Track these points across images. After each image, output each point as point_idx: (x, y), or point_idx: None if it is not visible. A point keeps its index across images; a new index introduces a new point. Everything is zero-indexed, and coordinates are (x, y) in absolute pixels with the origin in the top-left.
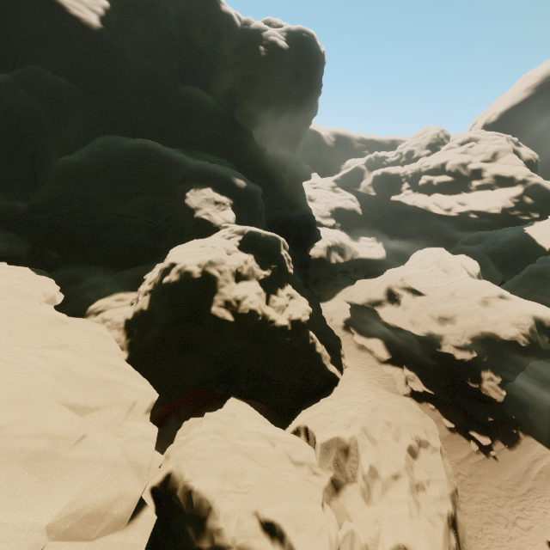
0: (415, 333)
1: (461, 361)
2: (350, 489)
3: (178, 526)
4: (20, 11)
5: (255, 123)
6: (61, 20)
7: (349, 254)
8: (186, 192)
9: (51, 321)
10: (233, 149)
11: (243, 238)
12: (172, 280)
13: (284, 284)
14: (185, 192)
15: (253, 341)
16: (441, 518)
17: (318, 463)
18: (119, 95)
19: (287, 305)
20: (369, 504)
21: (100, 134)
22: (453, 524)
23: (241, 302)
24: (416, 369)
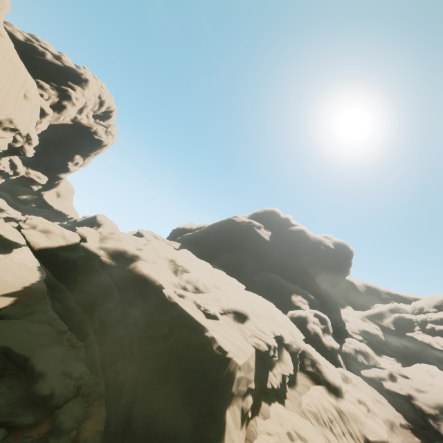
0: (401, 392)
1: (426, 410)
2: (348, 383)
3: (306, 354)
4: (251, 237)
5: (316, 274)
6: (260, 238)
7: (372, 361)
8: (292, 295)
9: (280, 311)
10: (305, 283)
11: (314, 313)
12: (297, 315)
13: (329, 334)
14: (291, 295)
15: (316, 348)
16: (383, 413)
17: (338, 371)
18: (268, 258)
19: (329, 340)
20: (354, 388)
21: (259, 269)
22: (390, 422)
23: (315, 328)
24: (403, 414)
